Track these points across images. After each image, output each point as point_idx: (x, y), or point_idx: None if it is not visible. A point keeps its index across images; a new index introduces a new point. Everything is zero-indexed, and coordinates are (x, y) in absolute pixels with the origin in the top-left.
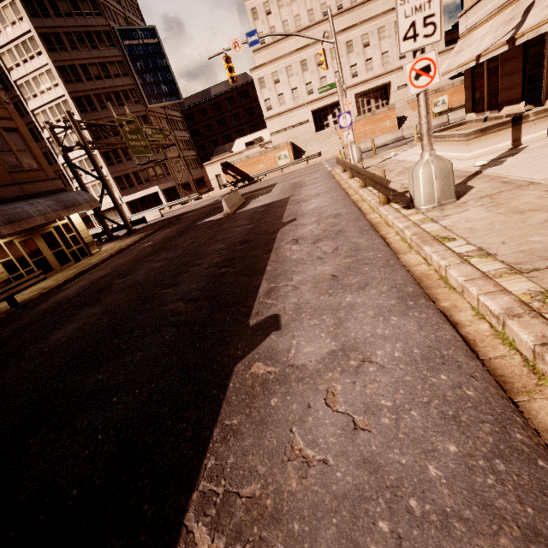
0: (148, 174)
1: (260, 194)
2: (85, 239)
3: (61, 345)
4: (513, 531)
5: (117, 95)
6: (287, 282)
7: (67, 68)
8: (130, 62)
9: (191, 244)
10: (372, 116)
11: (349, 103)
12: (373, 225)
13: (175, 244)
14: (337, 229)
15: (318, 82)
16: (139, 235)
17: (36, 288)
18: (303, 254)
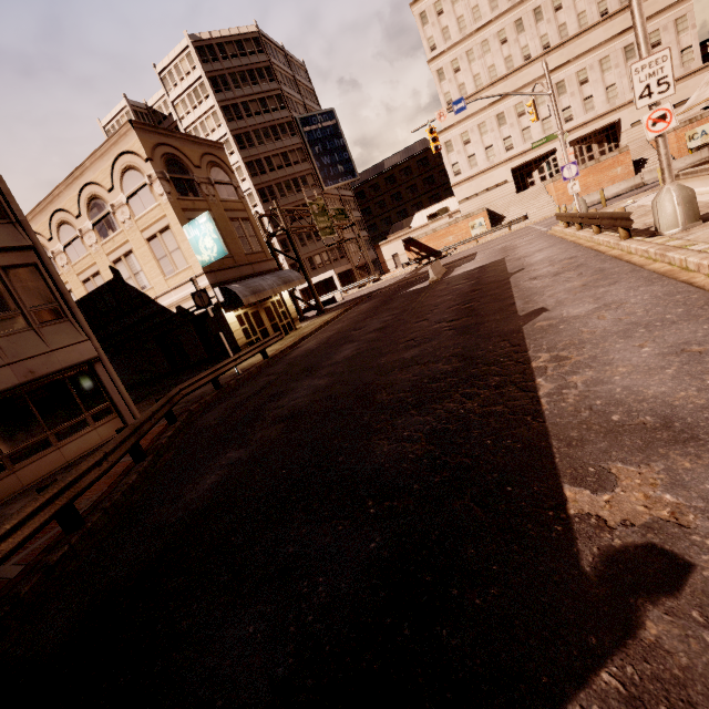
0: (322, 259)
1: (462, 263)
2: (291, 314)
3: (352, 356)
4: (707, 316)
5: (296, 182)
6: (540, 296)
7: (254, 162)
8: (309, 147)
9: (411, 303)
10: (595, 164)
11: (570, 153)
12: (615, 257)
13: (391, 307)
14: (577, 265)
15: (520, 135)
16: (334, 311)
17: (268, 351)
18: (547, 283)
